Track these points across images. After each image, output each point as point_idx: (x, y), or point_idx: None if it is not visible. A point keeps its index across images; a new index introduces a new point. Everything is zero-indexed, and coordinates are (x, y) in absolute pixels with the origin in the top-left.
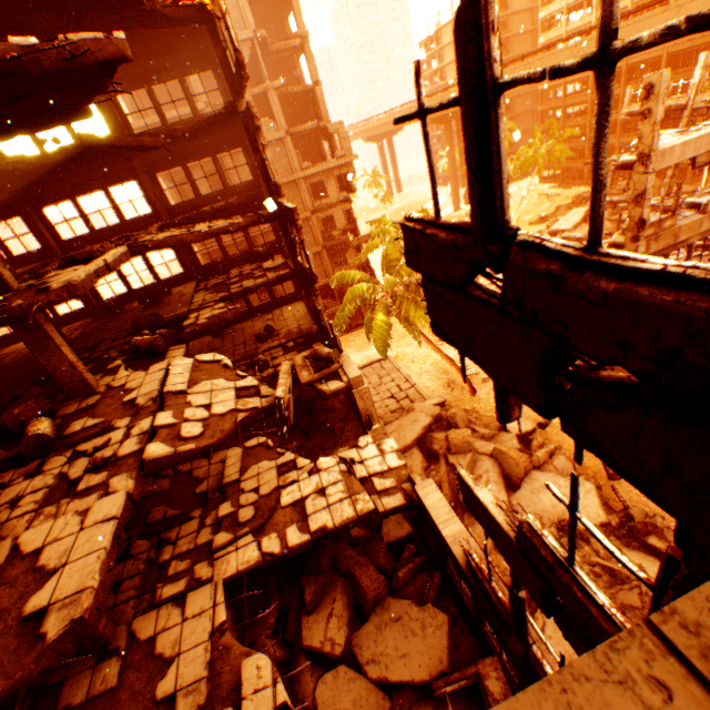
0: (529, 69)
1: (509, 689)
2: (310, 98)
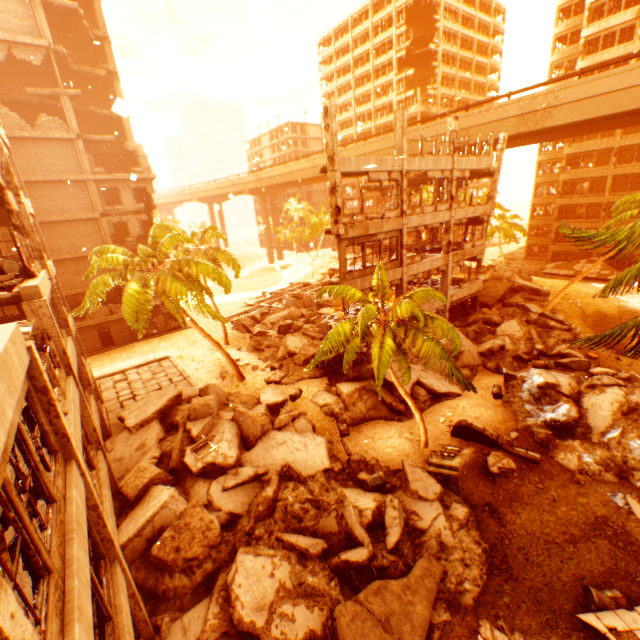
0: (313, 163)
1: (24, 567)
2: (121, 128)
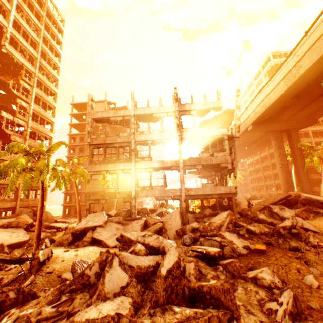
0: None
1: None
2: None
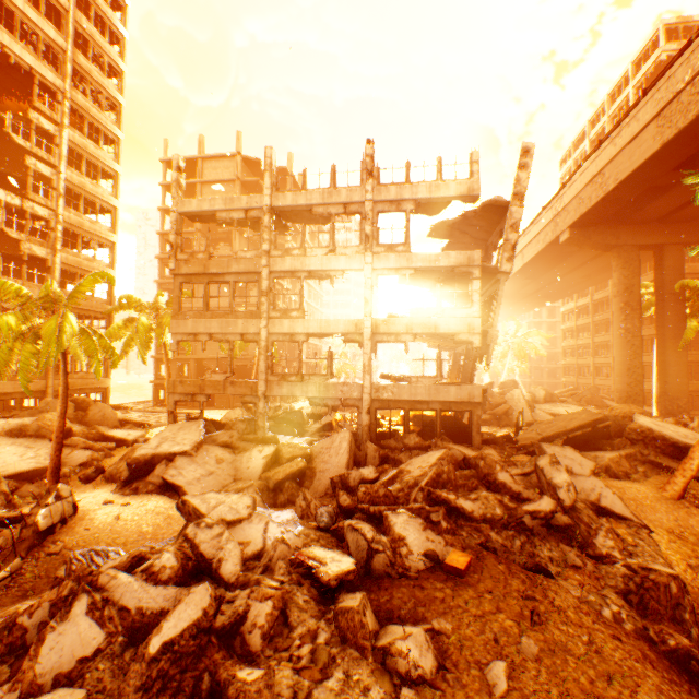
0: None
1: None
2: None
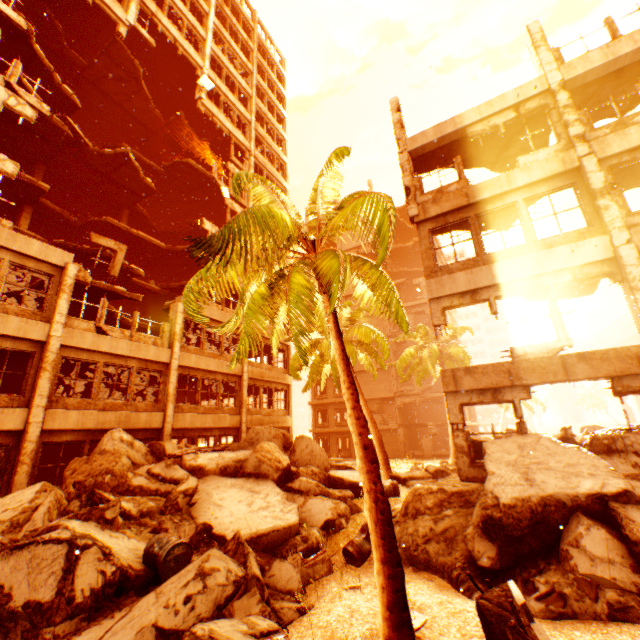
0: None
1: None
2: None
